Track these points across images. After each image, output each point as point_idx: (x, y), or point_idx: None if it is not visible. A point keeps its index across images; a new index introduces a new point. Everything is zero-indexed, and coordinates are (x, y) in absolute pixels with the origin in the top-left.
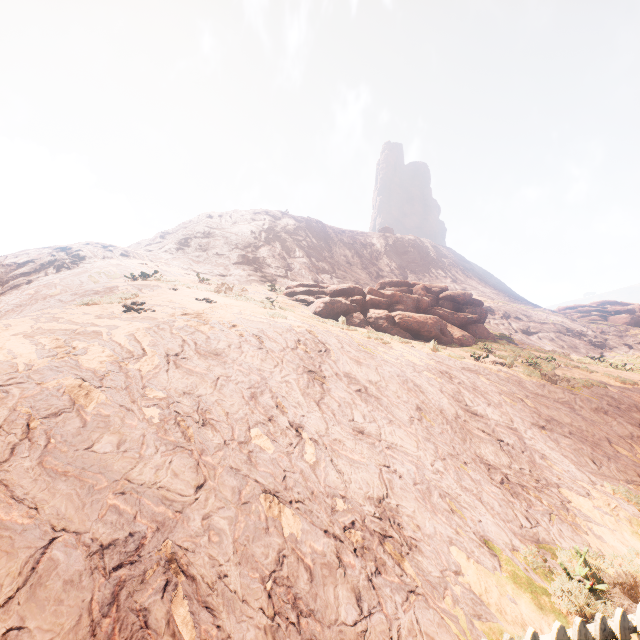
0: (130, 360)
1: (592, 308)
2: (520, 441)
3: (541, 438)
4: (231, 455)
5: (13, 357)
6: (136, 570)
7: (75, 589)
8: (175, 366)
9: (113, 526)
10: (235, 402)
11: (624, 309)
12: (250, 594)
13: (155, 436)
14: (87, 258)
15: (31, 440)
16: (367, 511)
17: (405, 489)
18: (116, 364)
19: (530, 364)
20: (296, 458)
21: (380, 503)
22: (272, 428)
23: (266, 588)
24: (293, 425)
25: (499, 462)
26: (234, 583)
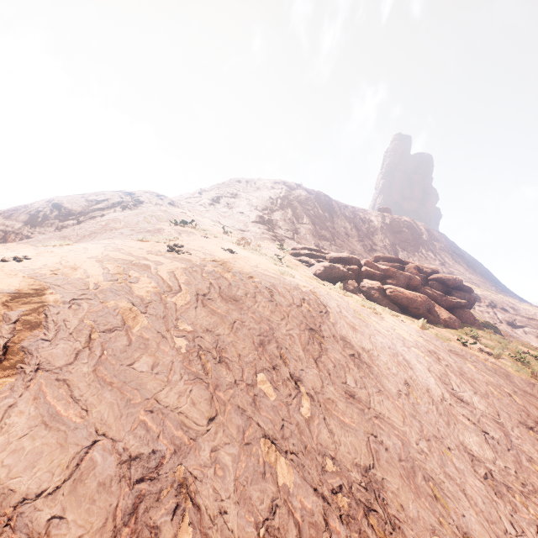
0: (169, 293)
1: None
2: (506, 437)
3: (529, 439)
4: (239, 395)
5: (87, 276)
6: (154, 487)
7: (105, 492)
8: (202, 305)
9: (141, 440)
10: (246, 346)
11: None
12: (244, 537)
13: (181, 364)
14: (144, 203)
15: (90, 349)
16: (354, 478)
17: (390, 463)
18: (158, 295)
19: (518, 359)
20: (293, 409)
21: (366, 472)
22: (275, 376)
23: (259, 534)
24: (293, 377)
25: (483, 455)
26: (232, 522)
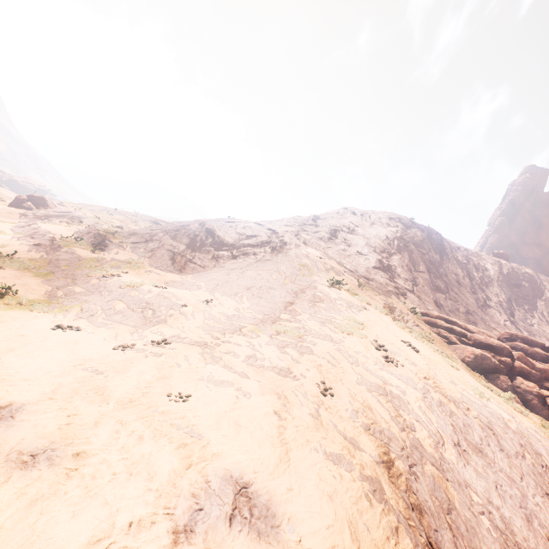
0: (441, 446)
1: None
2: None
3: None
4: None
5: (387, 424)
6: None
7: None
8: (465, 460)
9: None
10: (521, 524)
11: None
12: None
13: None
14: (287, 244)
15: (457, 539)
16: None
17: None
18: (438, 450)
19: None
20: None
21: None
22: None
23: None
24: None
25: None
26: None
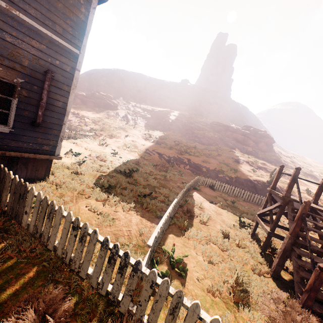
0: None
1: (215, 123)
2: None
3: None
4: None
5: None
6: None
7: None
8: None
9: None
10: None
11: (222, 125)
12: None
13: None
14: None
15: None
16: None
17: None
18: None
19: None
20: None
21: None
22: None
23: None
24: None
25: None
26: None
